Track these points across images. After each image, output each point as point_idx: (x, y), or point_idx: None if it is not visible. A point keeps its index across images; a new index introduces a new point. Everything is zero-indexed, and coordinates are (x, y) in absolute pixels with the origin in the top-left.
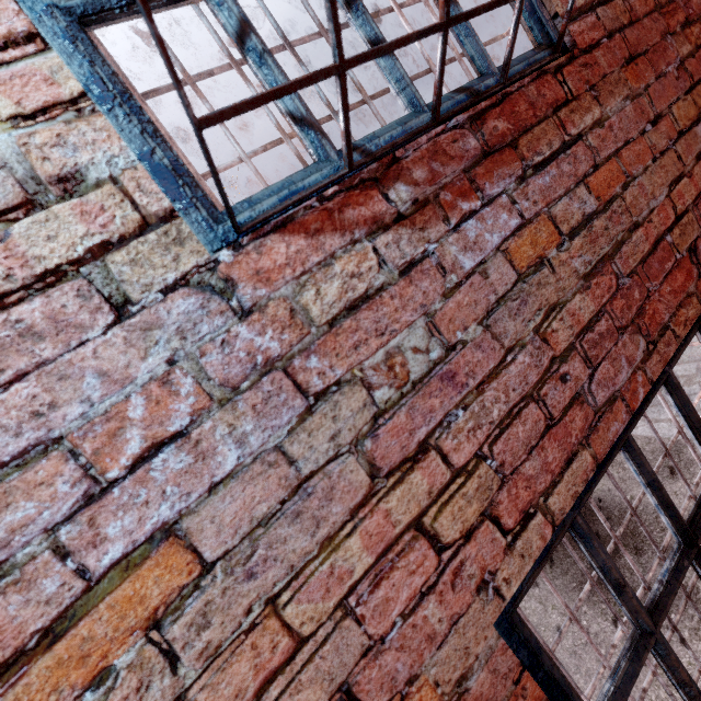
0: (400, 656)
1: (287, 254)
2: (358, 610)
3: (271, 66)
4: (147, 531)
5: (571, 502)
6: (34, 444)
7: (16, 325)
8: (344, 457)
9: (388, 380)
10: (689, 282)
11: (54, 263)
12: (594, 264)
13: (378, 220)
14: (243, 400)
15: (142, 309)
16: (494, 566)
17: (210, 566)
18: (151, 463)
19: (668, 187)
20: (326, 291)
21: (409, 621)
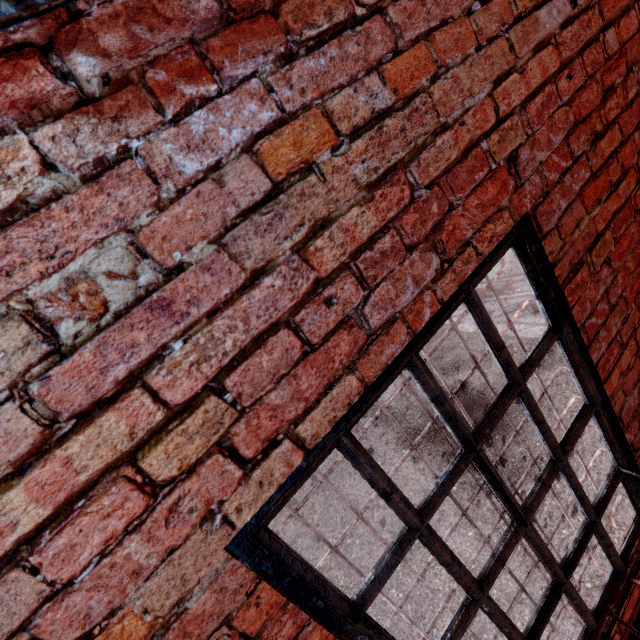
0: (98, 593)
1: None
2: (36, 559)
3: None
4: None
5: (330, 426)
6: None
7: None
8: (2, 404)
9: (69, 312)
10: (503, 195)
11: None
12: (382, 173)
13: (43, 104)
14: None
15: None
16: (227, 496)
17: None
18: None
19: (493, 84)
20: None
21: (110, 560)
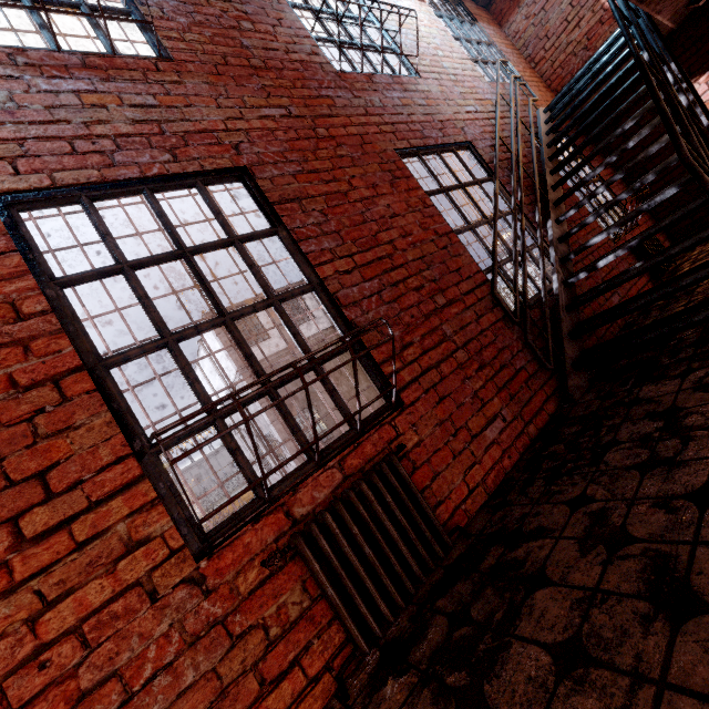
0: None
1: None
2: None
3: None
4: None
5: (75, 183)
6: None
7: None
8: None
9: None
10: (227, 154)
11: None
12: (145, 121)
13: (0, 62)
14: None
15: None
16: (2, 178)
17: None
18: None
19: (227, 120)
20: None
21: None
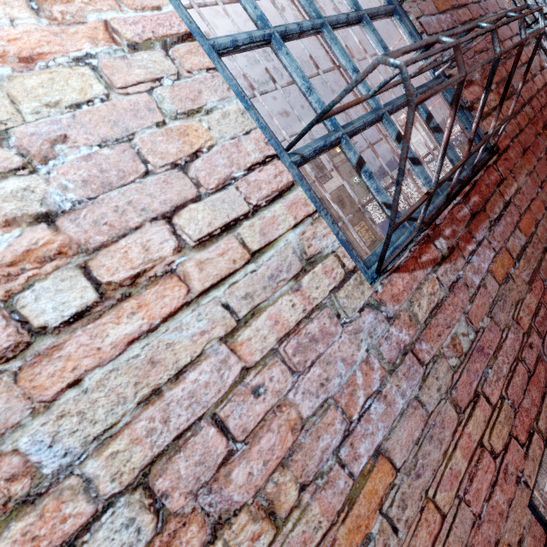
0: (488, 527)
1: (402, 284)
2: (465, 497)
3: (375, 179)
4: (370, 451)
5: None
6: (321, 401)
7: (306, 335)
8: (443, 401)
9: (454, 353)
10: None
11: (315, 299)
12: (531, 274)
13: (435, 260)
14: (397, 370)
15: (351, 321)
16: (521, 468)
17: (399, 471)
18: (366, 410)
19: None
20: (421, 304)
21: (488, 504)
